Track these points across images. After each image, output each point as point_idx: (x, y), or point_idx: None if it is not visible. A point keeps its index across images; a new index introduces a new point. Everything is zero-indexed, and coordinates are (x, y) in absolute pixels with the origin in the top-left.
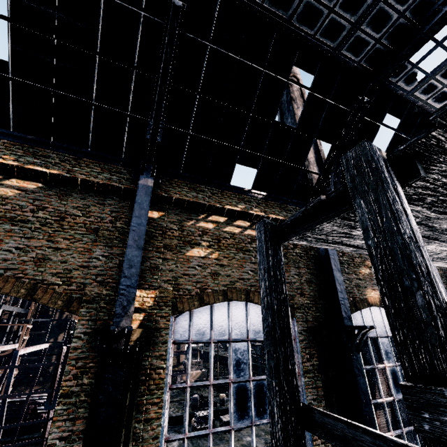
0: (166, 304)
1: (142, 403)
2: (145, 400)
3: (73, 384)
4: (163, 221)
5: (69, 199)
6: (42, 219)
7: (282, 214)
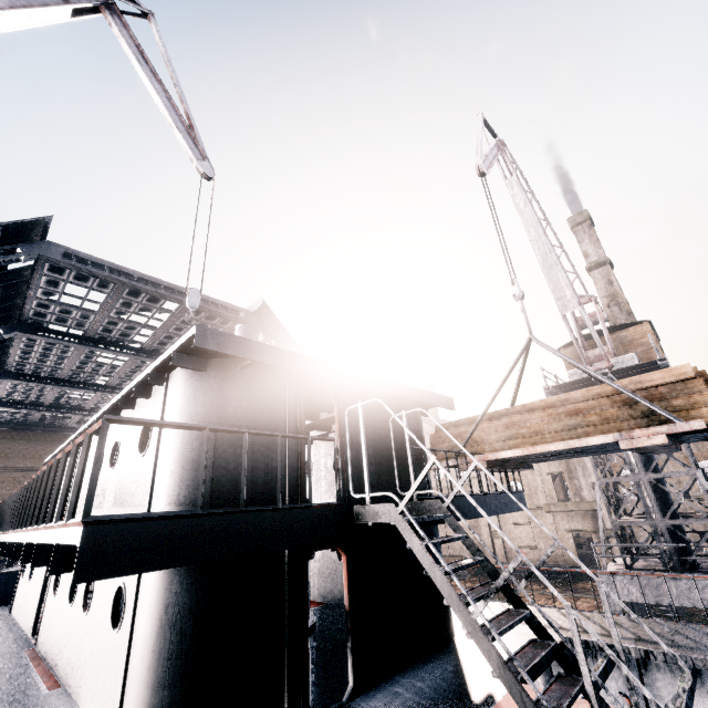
0: None
1: None
2: None
3: None
4: None
5: None
6: None
7: None
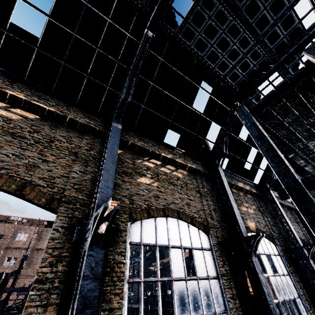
0: (125, 212)
1: (107, 292)
2: (109, 290)
3: (48, 271)
4: (122, 156)
5: (58, 130)
6: (36, 138)
7: (194, 165)
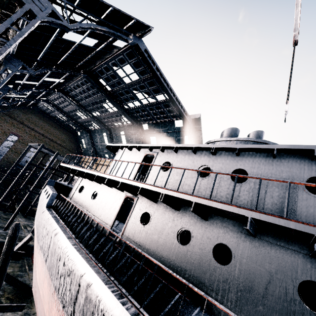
0: None
1: None
2: None
3: None
4: None
5: None
6: None
7: None
